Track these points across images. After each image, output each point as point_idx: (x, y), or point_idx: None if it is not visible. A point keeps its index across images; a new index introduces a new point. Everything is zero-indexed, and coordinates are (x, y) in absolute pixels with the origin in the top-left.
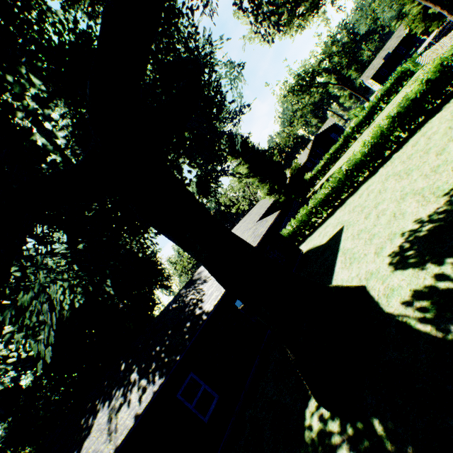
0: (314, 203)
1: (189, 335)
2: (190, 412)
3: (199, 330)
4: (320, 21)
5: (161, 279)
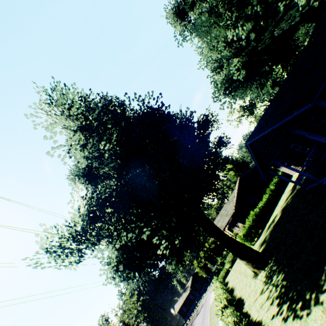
0: None
1: None
2: None
3: None
4: (249, 124)
5: None
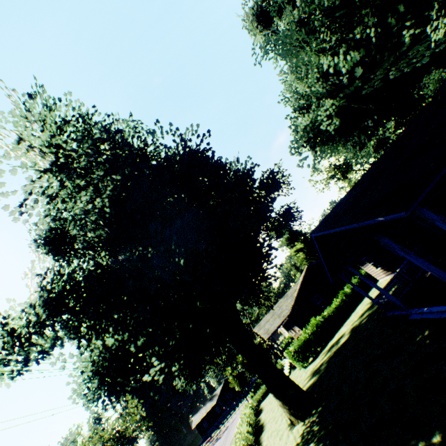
0: None
1: None
2: None
3: None
4: (339, 191)
5: None
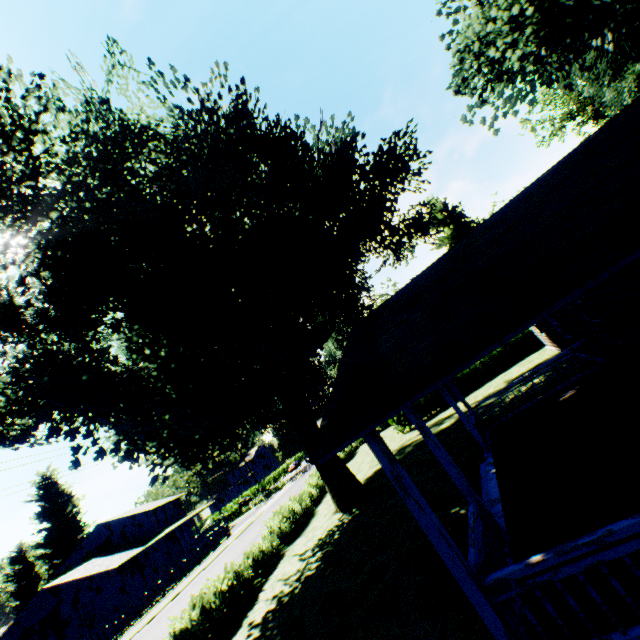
0: None
1: None
2: None
3: None
4: None
5: (361, 306)
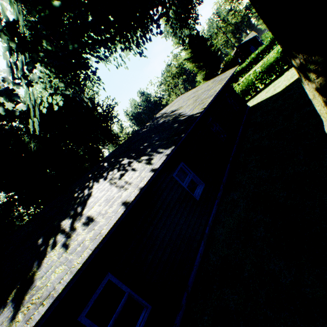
0: (263, 68)
1: (184, 126)
2: (184, 190)
3: (195, 122)
4: None
5: (113, 136)
